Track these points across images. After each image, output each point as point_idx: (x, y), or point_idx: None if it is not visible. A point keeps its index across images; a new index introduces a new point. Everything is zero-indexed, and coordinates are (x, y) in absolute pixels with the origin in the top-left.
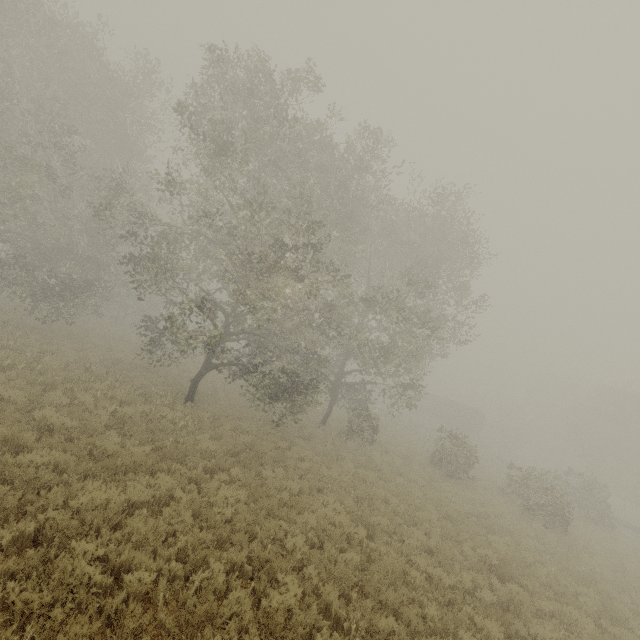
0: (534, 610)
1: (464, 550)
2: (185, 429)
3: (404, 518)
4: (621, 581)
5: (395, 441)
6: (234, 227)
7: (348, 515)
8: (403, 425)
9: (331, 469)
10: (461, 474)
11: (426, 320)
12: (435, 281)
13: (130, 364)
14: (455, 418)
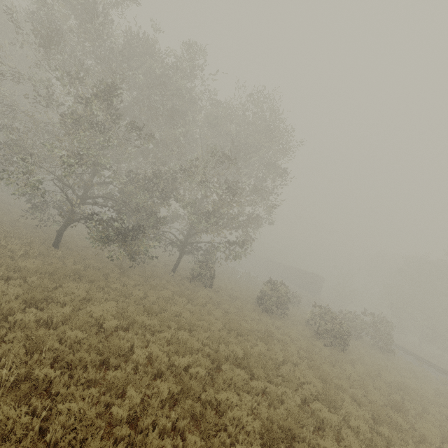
0: (240, 386)
1: (220, 348)
2: (23, 257)
3: (179, 324)
4: (364, 381)
5: (237, 289)
6: (76, 110)
7: (116, 314)
8: (258, 283)
9: (140, 291)
10: (276, 310)
11: (234, 187)
12: (247, 160)
13: (27, 224)
14: (302, 281)
